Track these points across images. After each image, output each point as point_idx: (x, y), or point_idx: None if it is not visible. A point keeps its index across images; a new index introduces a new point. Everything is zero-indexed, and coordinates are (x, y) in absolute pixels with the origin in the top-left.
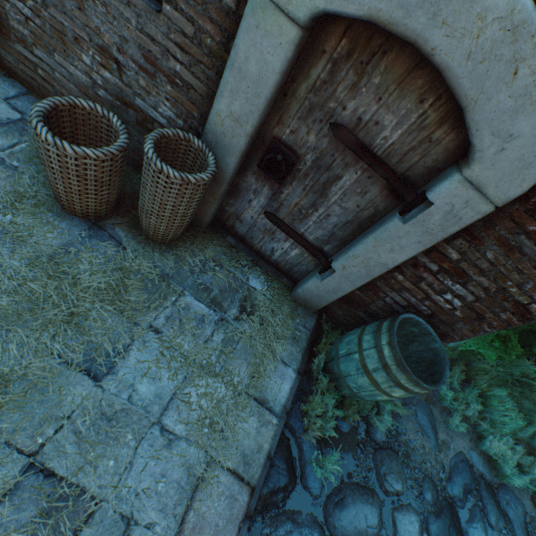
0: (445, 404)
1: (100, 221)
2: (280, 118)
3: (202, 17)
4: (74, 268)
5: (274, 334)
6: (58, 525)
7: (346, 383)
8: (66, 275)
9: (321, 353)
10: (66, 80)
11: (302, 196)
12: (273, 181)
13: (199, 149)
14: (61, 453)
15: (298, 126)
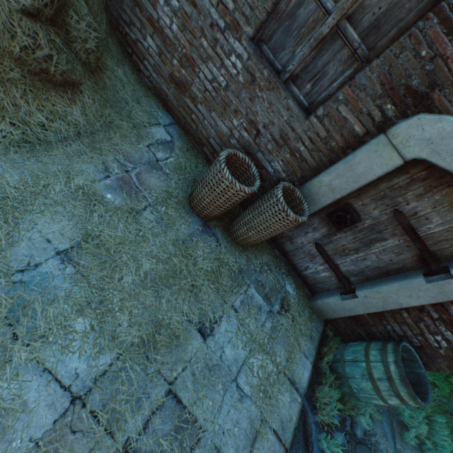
0: (402, 418)
1: (207, 221)
2: (358, 194)
3: (336, 131)
4: (194, 252)
5: (299, 331)
6: (182, 441)
7: (348, 382)
8: (191, 257)
9: (326, 354)
10: (210, 126)
11: (350, 242)
12: (332, 226)
13: (297, 197)
14: (185, 387)
15: (369, 203)
